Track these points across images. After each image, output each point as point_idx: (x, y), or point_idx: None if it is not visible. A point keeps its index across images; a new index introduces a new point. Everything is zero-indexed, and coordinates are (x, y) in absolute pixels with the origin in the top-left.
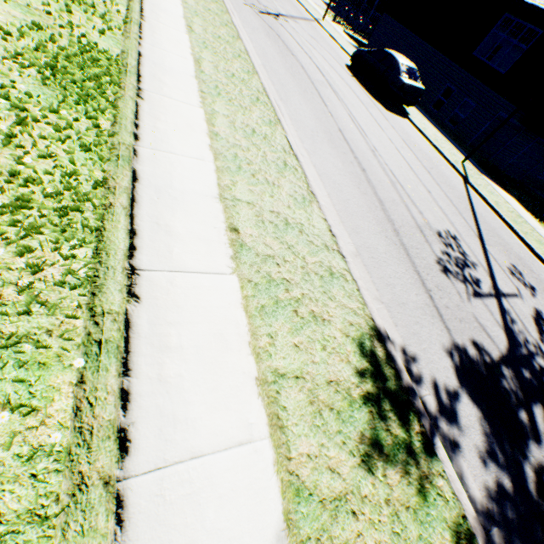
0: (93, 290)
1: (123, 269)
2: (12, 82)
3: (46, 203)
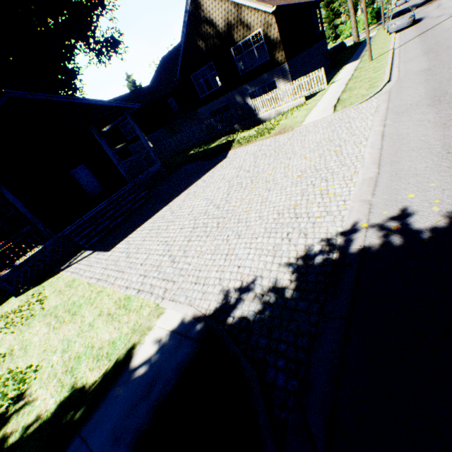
0: None
1: None
2: None
3: None
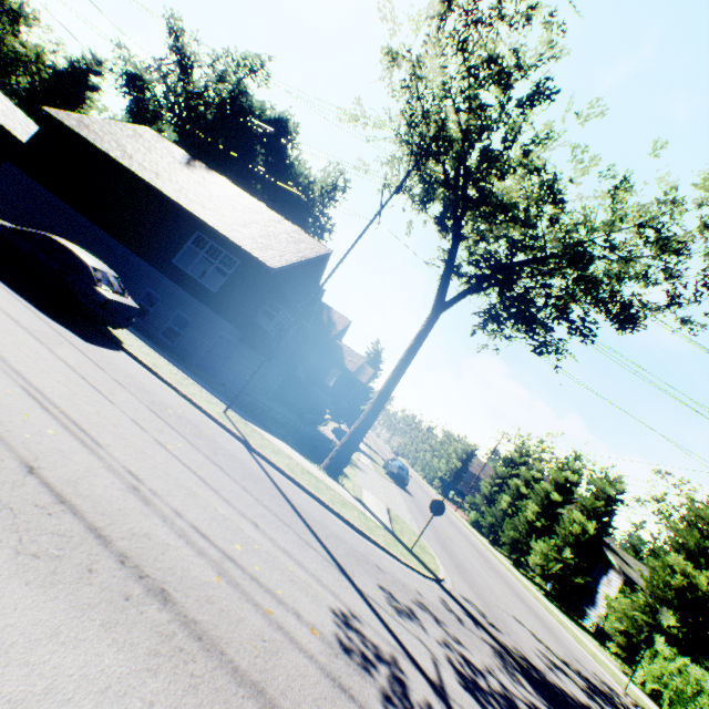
0: None
1: None
2: None
3: None
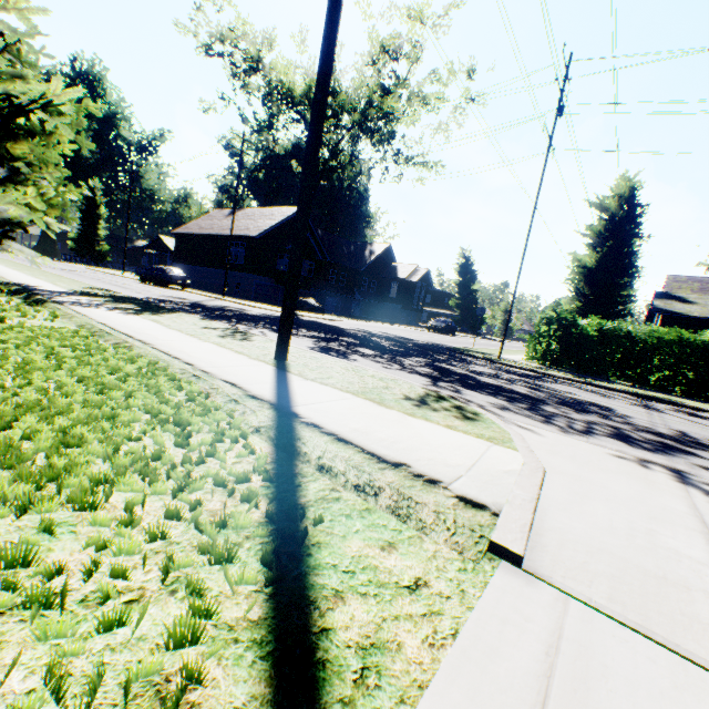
0: None
1: None
2: None
3: None
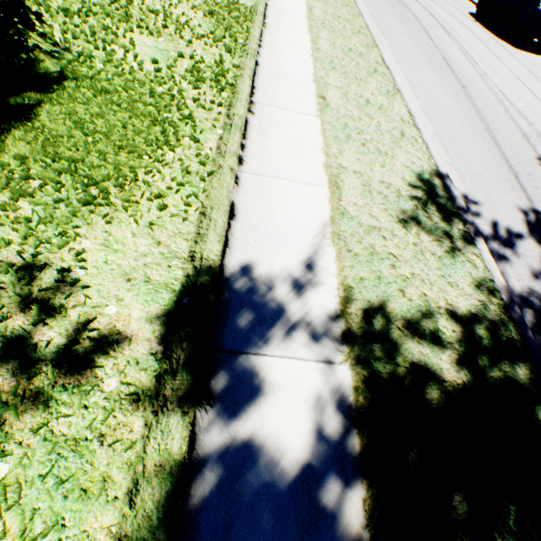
0: (228, 109)
1: (246, 101)
2: (190, 21)
3: (206, 72)
